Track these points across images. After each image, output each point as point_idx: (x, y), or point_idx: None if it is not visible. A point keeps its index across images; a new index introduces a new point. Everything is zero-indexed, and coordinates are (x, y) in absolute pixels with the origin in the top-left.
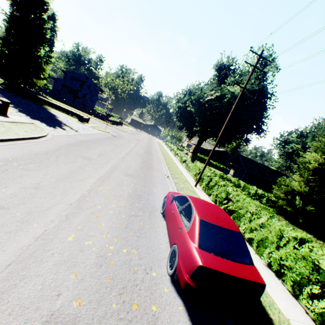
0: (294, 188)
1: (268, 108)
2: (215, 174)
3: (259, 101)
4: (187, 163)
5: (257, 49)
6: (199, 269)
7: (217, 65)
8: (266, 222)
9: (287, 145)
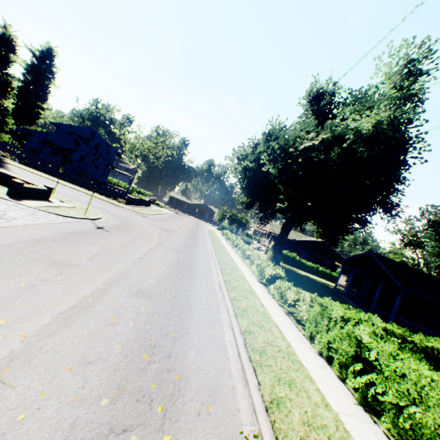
0: None
1: (412, 163)
2: None
3: None
4: (282, 290)
5: (400, 44)
6: None
7: (310, 93)
8: None
9: None
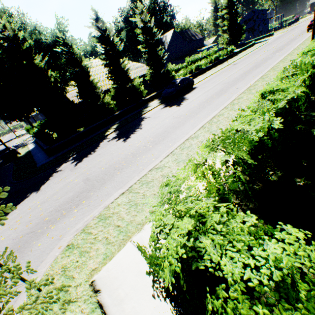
0: None
1: None
2: None
3: None
4: None
5: None
6: (307, 26)
7: None
8: None
9: None
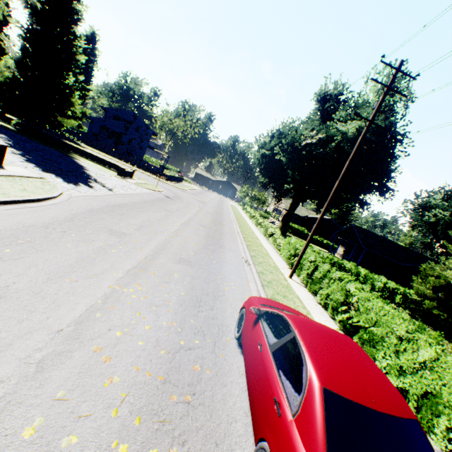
0: (451, 282)
1: (398, 156)
2: (321, 259)
3: (384, 145)
4: (275, 238)
5: (382, 67)
6: None
7: (319, 94)
8: (435, 361)
9: (427, 211)
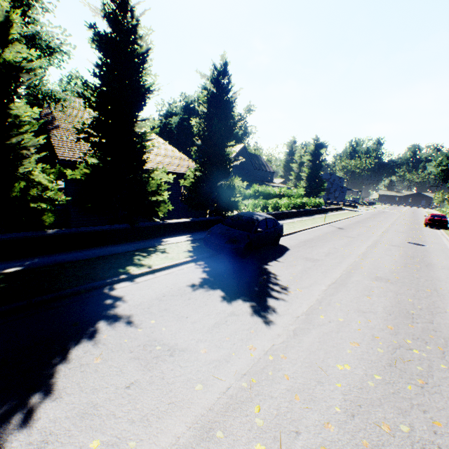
0: None
1: None
2: None
3: None
4: None
5: None
6: (428, 219)
7: None
8: None
9: None
